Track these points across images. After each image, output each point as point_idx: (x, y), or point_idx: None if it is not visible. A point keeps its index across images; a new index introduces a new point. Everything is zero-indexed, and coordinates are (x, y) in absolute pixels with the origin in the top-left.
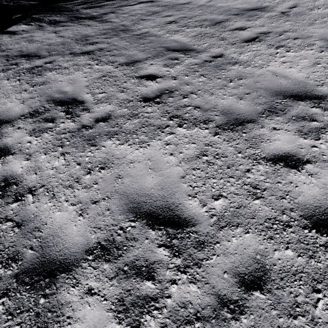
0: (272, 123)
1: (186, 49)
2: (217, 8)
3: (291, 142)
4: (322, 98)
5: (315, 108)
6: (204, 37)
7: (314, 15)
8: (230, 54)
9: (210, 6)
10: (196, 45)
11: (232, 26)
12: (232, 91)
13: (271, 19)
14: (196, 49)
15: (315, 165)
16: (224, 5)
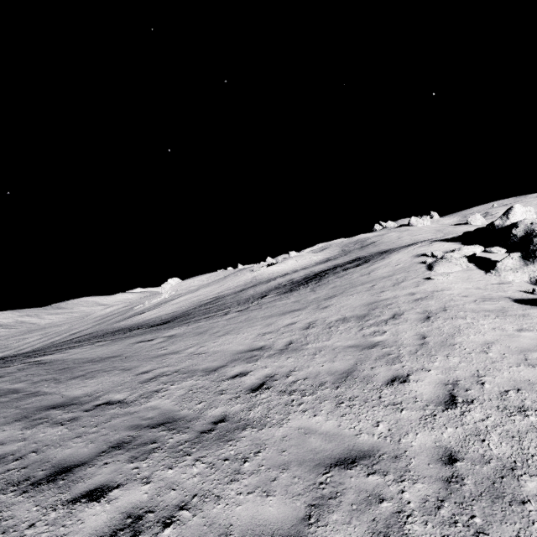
0: (8, 427)
1: (9, 393)
2: (86, 359)
3: (6, 436)
4: (74, 404)
5: (59, 410)
6: (43, 381)
7: (140, 356)
8: (46, 389)
9: (84, 358)
10: (26, 388)
11: (78, 370)
12: (5, 414)
13: (112, 362)
14: (20, 391)
15: (4, 445)
16: (95, 357)
